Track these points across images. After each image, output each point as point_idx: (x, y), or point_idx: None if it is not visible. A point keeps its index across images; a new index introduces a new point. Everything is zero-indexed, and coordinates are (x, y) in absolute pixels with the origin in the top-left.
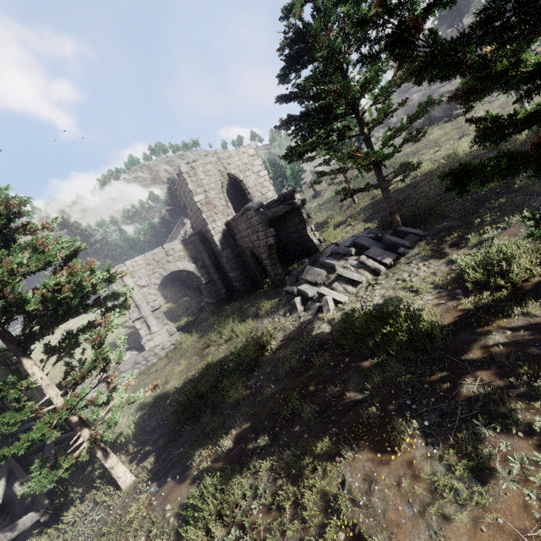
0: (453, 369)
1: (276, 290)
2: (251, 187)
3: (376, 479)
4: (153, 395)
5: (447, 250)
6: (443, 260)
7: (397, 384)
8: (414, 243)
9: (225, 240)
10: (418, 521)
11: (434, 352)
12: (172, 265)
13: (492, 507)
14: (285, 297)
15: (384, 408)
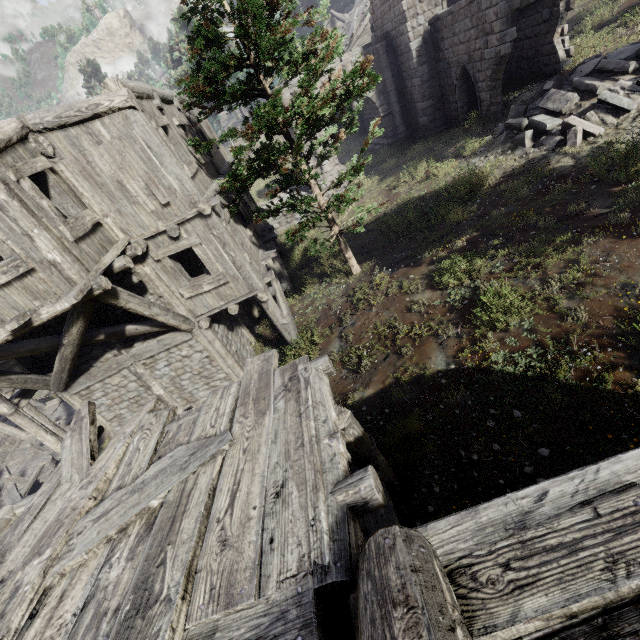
0: None
1: (487, 126)
2: None
3: (615, 251)
4: (342, 227)
5: None
6: None
7: None
8: None
9: (424, 50)
10: None
11: None
12: None
13: None
14: (506, 133)
15: (633, 215)
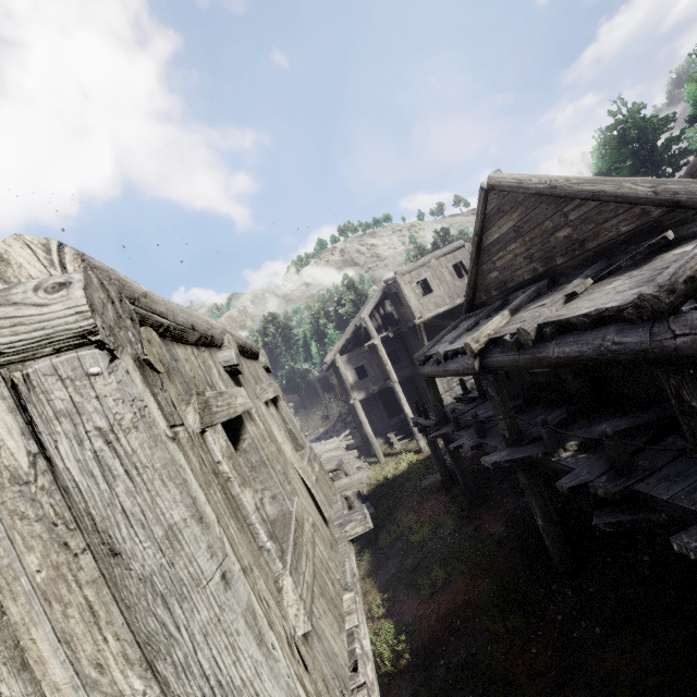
0: None
1: None
2: None
3: None
4: None
5: None
6: None
7: None
8: None
9: None
10: None
11: None
12: None
13: None
14: None
15: None
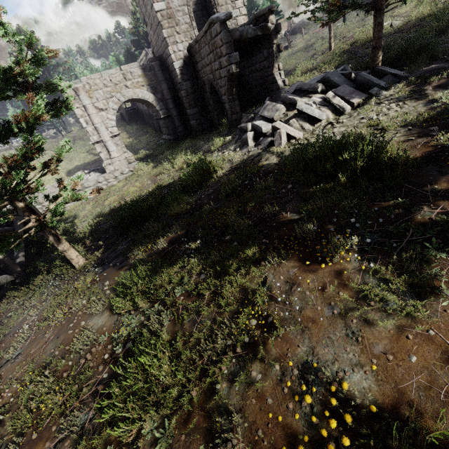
0: (410, 198)
1: (231, 129)
2: (221, 4)
3: (299, 283)
4: (110, 207)
5: (429, 91)
6: (421, 101)
7: (341, 207)
8: (391, 84)
9: (185, 70)
10: (336, 321)
11: (391, 181)
12: (130, 92)
13: (425, 320)
14: (238, 134)
15: (321, 226)
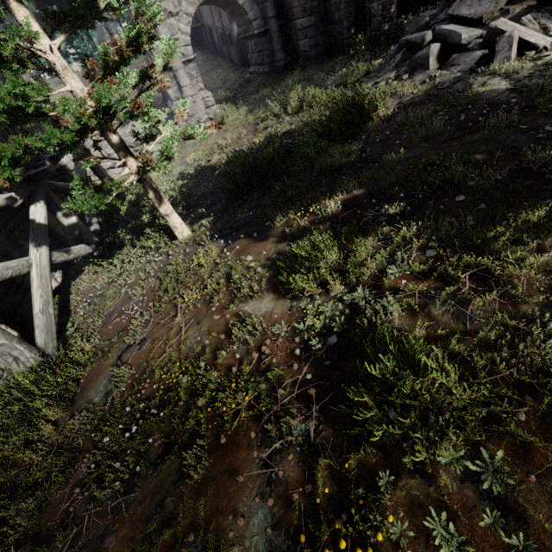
0: None
1: (376, 50)
2: None
3: None
4: (194, 166)
5: None
6: None
7: None
8: None
9: None
10: None
11: None
12: None
13: None
14: (402, 52)
15: None
